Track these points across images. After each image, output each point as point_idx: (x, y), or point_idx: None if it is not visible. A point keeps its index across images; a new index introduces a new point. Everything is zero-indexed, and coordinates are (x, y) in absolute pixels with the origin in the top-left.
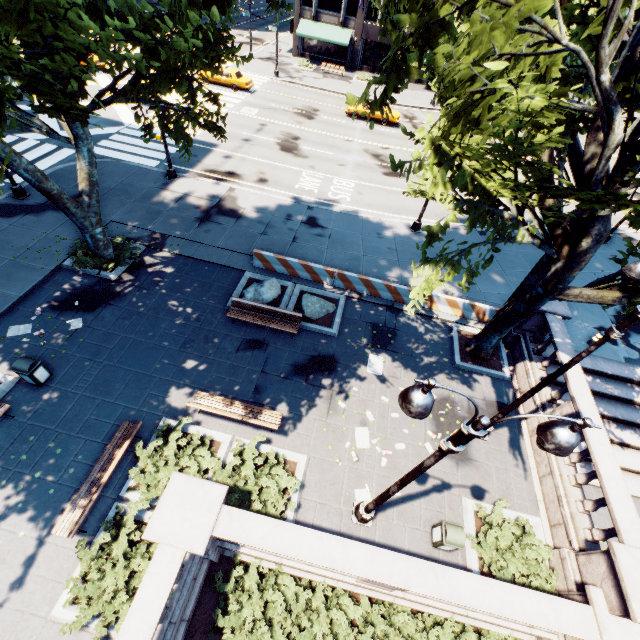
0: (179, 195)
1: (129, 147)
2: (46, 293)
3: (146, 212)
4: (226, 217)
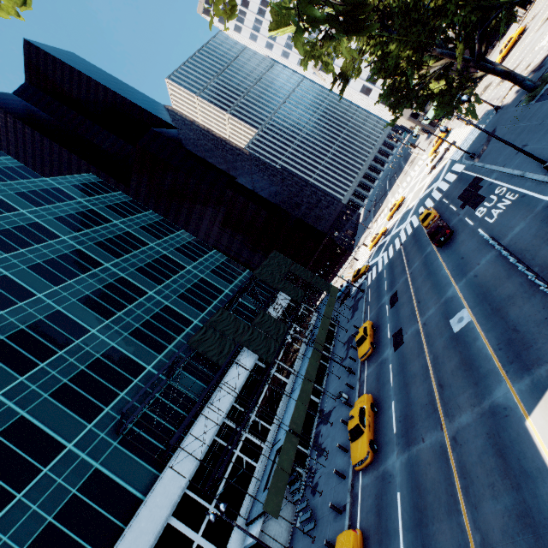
0: (514, 95)
1: (464, 147)
2: (546, 96)
3: (517, 99)
4: (546, 59)
